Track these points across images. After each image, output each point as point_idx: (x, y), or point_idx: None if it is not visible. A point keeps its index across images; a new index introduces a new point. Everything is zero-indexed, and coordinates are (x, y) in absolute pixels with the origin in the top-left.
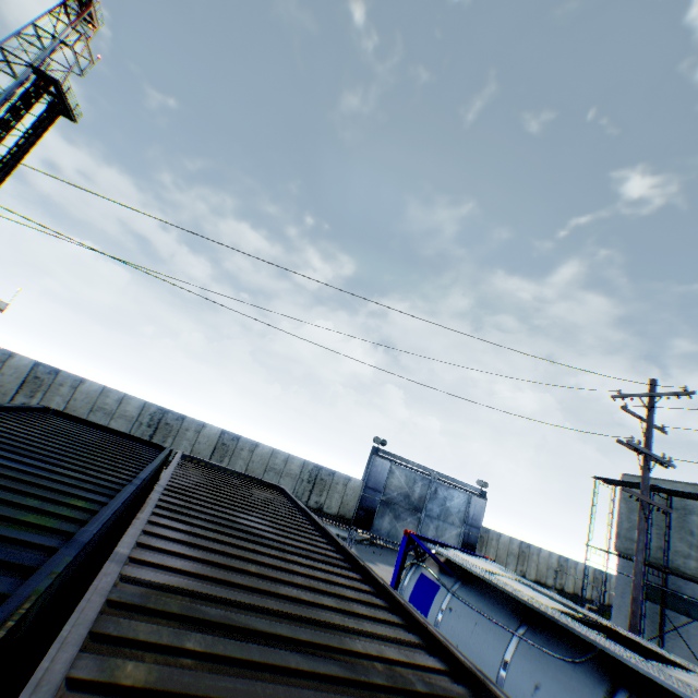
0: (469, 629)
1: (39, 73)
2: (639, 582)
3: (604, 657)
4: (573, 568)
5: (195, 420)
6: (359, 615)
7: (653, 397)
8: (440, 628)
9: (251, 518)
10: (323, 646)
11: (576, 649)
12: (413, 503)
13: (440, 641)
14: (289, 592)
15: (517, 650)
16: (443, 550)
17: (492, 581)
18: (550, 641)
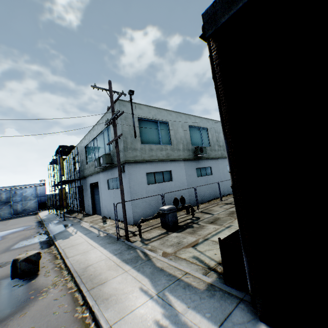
0: None
1: None
2: None
3: None
4: None
5: None
6: None
7: None
8: None
9: None
10: None
11: None
12: (5, 201)
13: None
14: None
15: None
16: None
17: None
18: None
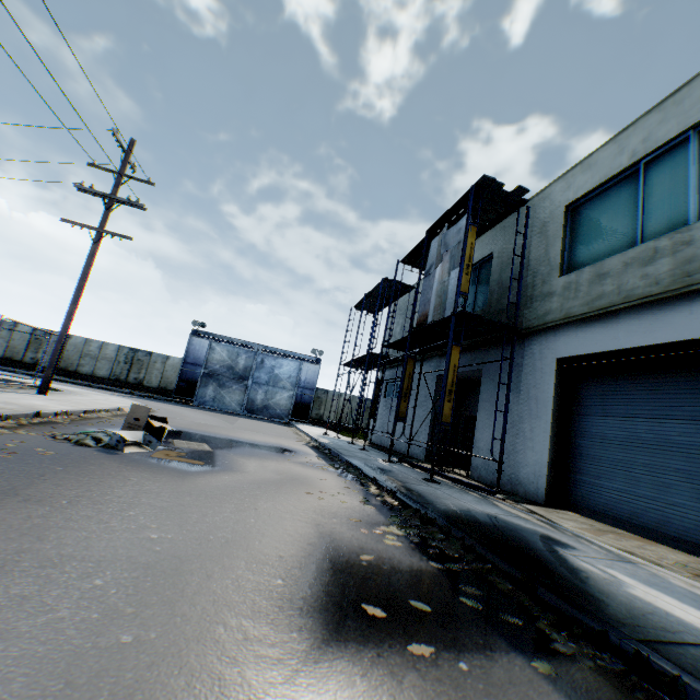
0: None
1: None
2: (78, 287)
3: None
4: None
5: (8, 322)
6: None
7: (127, 153)
8: None
9: None
10: None
11: None
12: (239, 373)
13: None
14: None
15: None
16: None
17: None
18: None
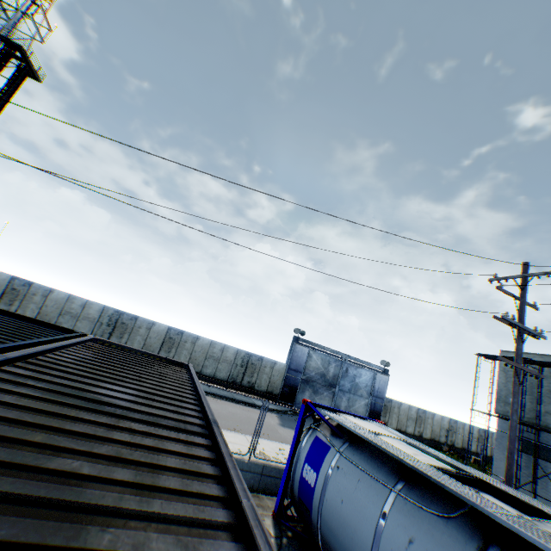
0: (353, 486)
1: (6, 40)
2: (514, 439)
3: (477, 512)
4: (461, 428)
5: (146, 319)
6: (159, 490)
7: (526, 278)
8: (328, 485)
9: (116, 388)
10: (27, 547)
11: (449, 505)
12: (328, 380)
13: (247, 522)
14: (63, 465)
15: (394, 505)
16: (334, 415)
17: (373, 442)
18: (424, 497)
